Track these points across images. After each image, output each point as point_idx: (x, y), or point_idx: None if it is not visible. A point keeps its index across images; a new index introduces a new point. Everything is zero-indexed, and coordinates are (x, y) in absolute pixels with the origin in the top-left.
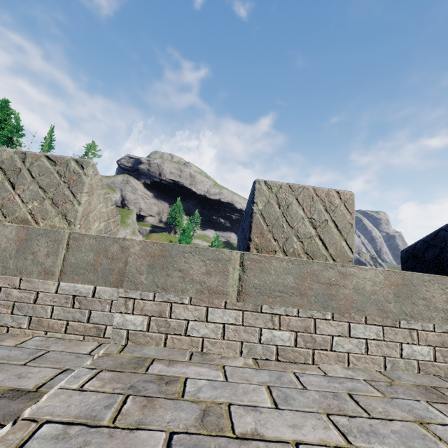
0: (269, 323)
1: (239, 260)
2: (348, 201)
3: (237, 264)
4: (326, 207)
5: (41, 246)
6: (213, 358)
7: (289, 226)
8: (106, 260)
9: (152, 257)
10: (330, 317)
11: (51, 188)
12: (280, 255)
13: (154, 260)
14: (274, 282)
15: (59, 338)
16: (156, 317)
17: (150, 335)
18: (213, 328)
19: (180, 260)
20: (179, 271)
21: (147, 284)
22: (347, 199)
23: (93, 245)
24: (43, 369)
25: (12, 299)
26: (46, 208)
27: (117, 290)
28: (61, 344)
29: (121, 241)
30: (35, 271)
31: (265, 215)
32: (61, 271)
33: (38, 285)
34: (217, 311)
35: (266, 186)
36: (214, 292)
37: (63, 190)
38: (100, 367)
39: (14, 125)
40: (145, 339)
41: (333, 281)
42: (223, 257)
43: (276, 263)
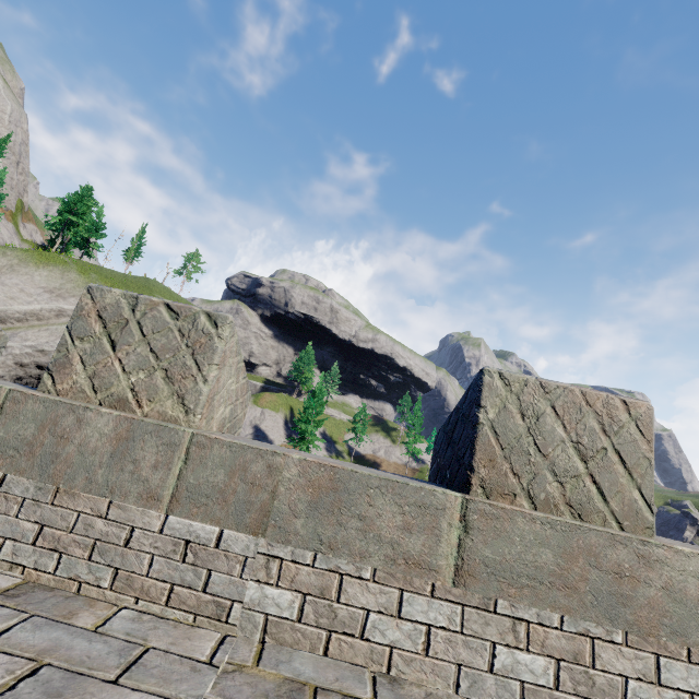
0: (509, 636)
1: (458, 510)
2: (643, 418)
3: (456, 518)
4: (604, 426)
5: (148, 452)
6: (411, 693)
7: (539, 452)
8: (242, 485)
9: (316, 489)
10: (620, 639)
11: (167, 353)
12: (523, 502)
13: (319, 494)
14: (518, 558)
15: (156, 614)
16: (315, 597)
17: (302, 629)
18: (410, 631)
19: (361, 499)
20: (358, 520)
21: (304, 536)
22: (641, 415)
23: (225, 458)
24: (143, 695)
25: (93, 534)
26: (156, 384)
27: (256, 539)
28: (161, 631)
29: (269, 456)
30: (133, 491)
31: (499, 430)
32: (173, 496)
33: (134, 515)
34: (418, 600)
35: (501, 380)
36: (415, 565)
37: (184, 358)
38: (230, 695)
39: (94, 222)
40: (294, 636)
41: (626, 570)
42: (433, 503)
43: (524, 524)
